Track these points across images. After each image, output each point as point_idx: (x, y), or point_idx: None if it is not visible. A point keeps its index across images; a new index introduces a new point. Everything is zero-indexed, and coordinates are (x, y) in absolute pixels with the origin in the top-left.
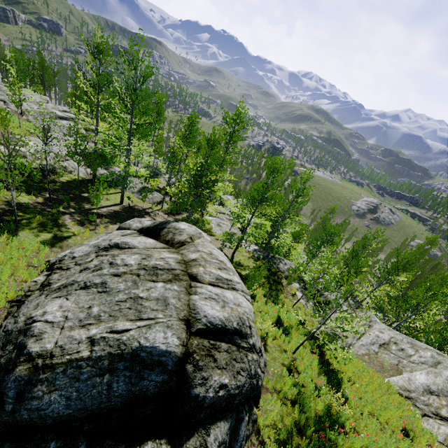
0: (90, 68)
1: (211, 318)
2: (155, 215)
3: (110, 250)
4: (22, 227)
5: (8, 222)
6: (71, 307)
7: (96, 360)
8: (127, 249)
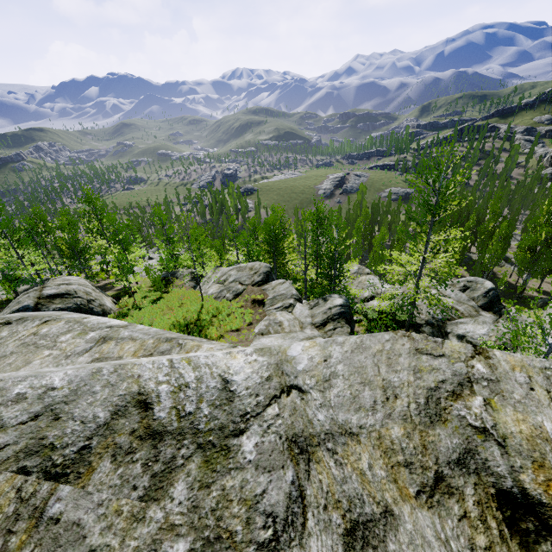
0: None
1: (50, 293)
2: None
3: None
4: None
5: None
6: None
7: None
8: None
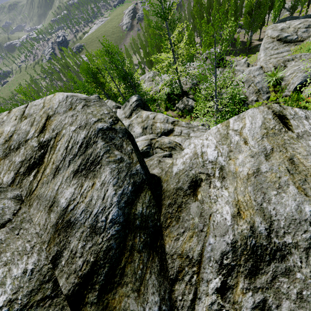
0: None
1: None
2: None
3: None
4: None
5: None
6: None
7: None
8: None
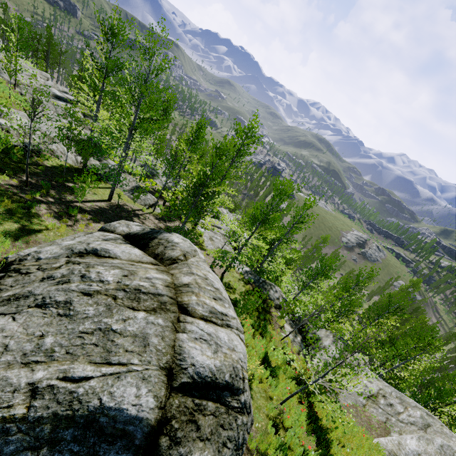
0: (100, 49)
1: (200, 368)
2: (145, 219)
3: (85, 256)
4: None
5: None
6: (17, 332)
7: (33, 422)
8: (107, 258)
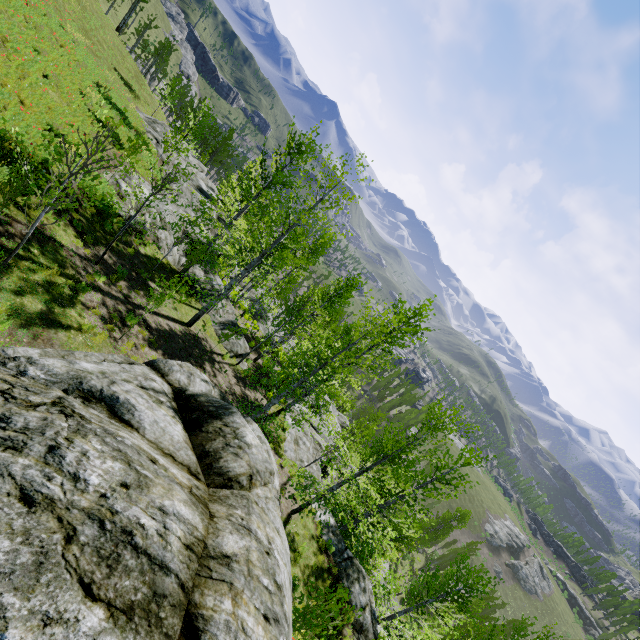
0: (276, 159)
1: None
2: (220, 371)
3: (93, 402)
4: (14, 269)
5: (1, 249)
6: None
7: None
8: (123, 423)
